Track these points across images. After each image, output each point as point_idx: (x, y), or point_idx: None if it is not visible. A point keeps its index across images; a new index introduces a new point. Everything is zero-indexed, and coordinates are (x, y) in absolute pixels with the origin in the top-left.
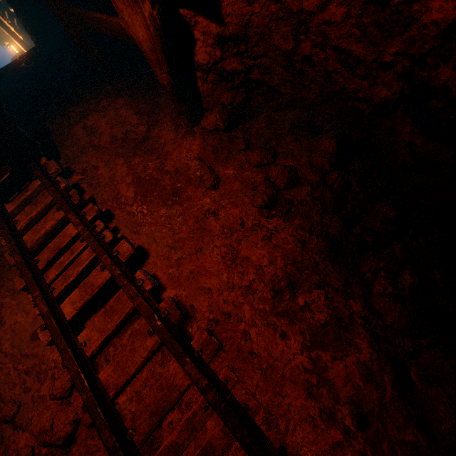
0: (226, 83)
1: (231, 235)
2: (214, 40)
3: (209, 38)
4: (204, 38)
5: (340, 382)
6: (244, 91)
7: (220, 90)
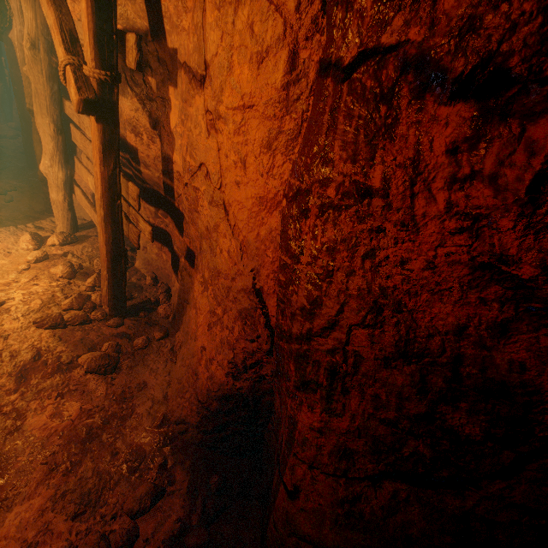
0: None
1: None
2: None
3: None
4: None
5: None
6: None
7: None
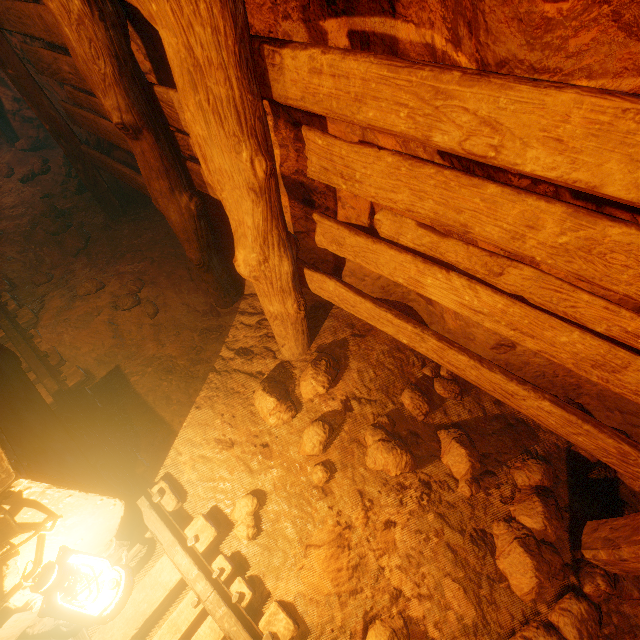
0: (29, 123)
1: (3, 195)
2: (13, 99)
3: (9, 98)
4: (7, 97)
5: (3, 227)
6: (44, 131)
7: (27, 127)
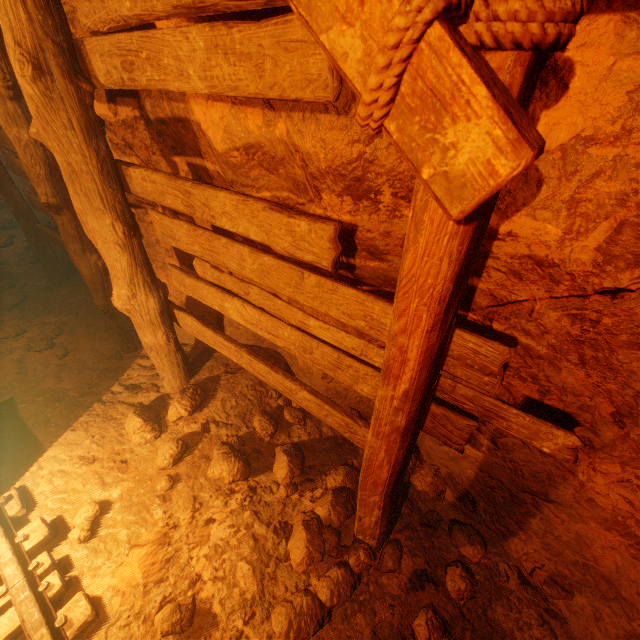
0: (7, 209)
1: None
2: None
3: None
4: None
5: None
6: None
7: (4, 211)
